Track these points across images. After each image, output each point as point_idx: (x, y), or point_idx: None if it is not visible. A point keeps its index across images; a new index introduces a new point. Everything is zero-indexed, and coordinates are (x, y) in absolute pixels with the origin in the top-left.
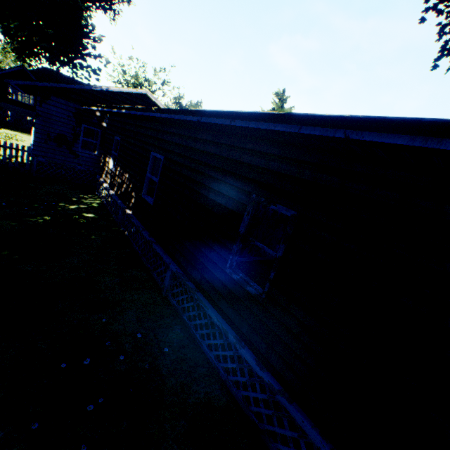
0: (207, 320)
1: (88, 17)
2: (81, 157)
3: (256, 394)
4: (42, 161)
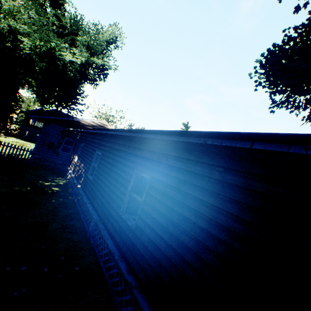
0: (108, 249)
1: (81, 87)
2: (61, 155)
3: (126, 296)
4: (37, 157)
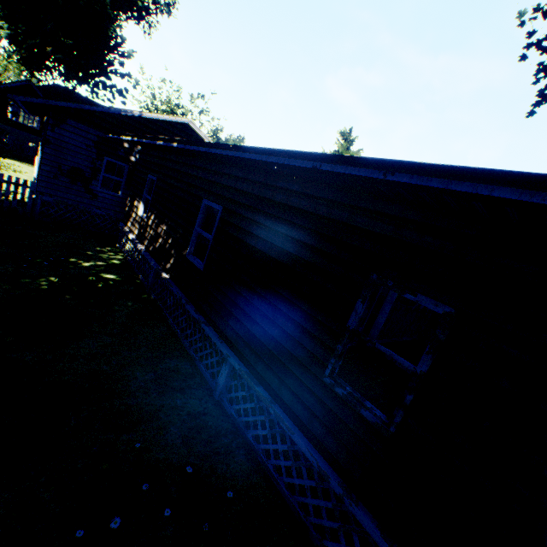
0: (288, 446)
1: (117, 28)
2: (100, 198)
3: None
4: (49, 201)
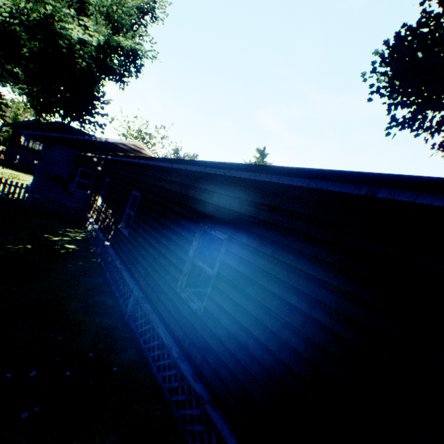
0: (159, 341)
1: (100, 86)
2: (75, 195)
3: (192, 410)
4: (37, 197)
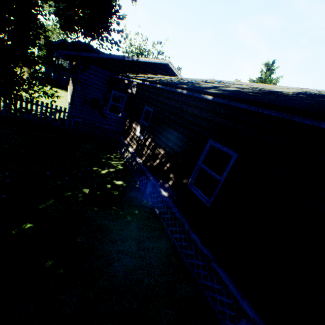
0: None
1: None
2: (108, 118)
3: None
4: (78, 121)
